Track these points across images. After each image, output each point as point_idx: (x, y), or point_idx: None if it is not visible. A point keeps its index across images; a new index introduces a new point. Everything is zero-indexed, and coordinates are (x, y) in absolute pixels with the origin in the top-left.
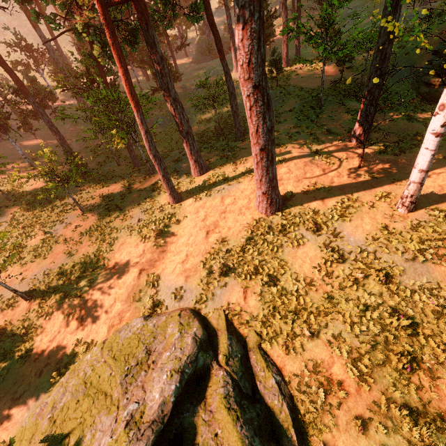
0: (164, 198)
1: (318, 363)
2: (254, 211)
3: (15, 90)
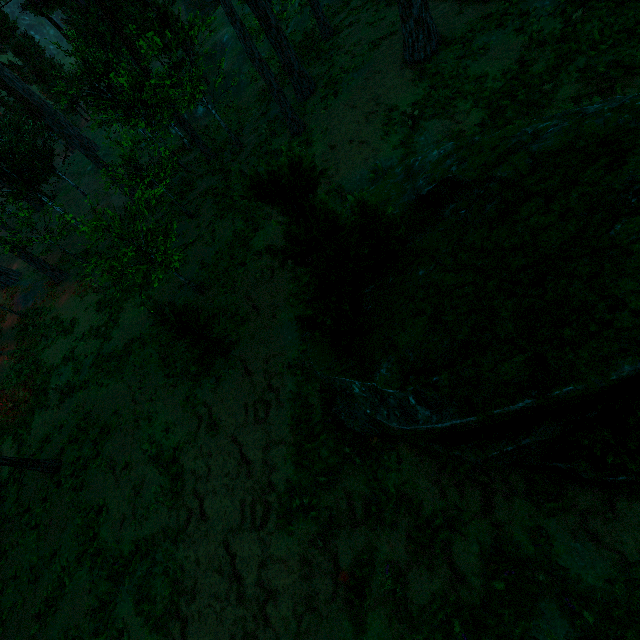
0: (283, 139)
1: (576, 96)
2: (408, 67)
3: (17, 130)
